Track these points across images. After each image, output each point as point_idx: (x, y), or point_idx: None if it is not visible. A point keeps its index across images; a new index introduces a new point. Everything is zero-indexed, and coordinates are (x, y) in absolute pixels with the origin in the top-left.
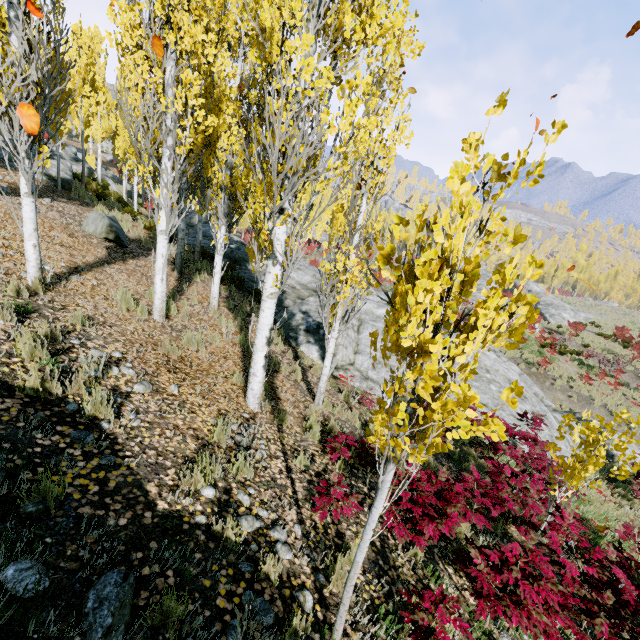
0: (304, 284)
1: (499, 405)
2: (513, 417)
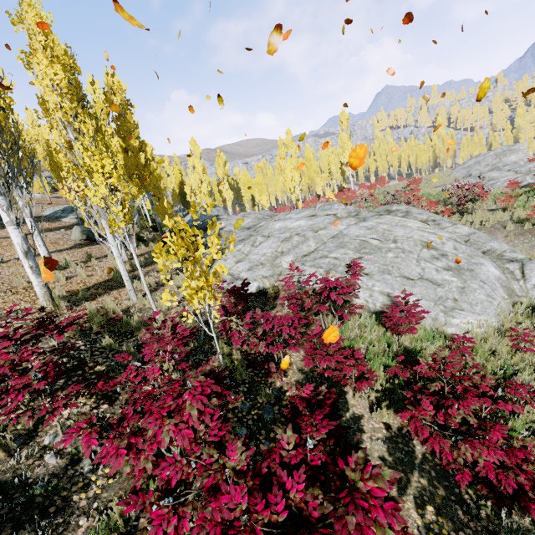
0: (243, 226)
1: (385, 270)
2: (402, 278)
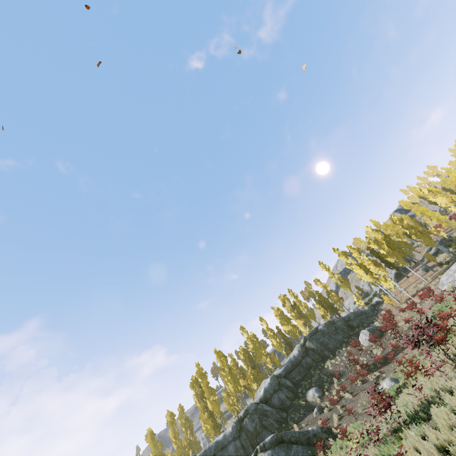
0: None
1: None
2: None
